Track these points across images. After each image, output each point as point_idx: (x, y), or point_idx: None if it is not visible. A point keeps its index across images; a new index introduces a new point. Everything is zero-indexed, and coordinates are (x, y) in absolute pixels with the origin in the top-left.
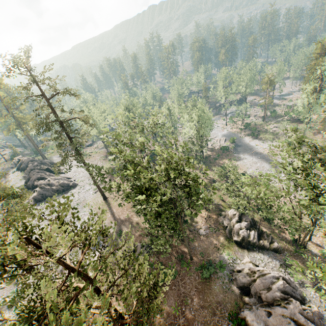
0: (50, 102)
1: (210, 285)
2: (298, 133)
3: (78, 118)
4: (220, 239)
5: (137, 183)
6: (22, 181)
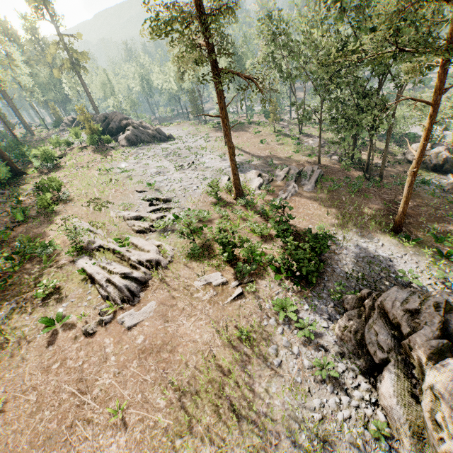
0: None
1: (417, 194)
2: None
3: None
4: (408, 168)
5: None
6: None
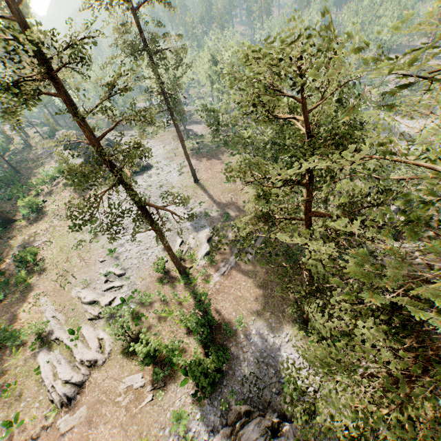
0: (140, 14)
1: None
2: None
3: (170, 50)
4: None
5: (267, 140)
6: (77, 160)
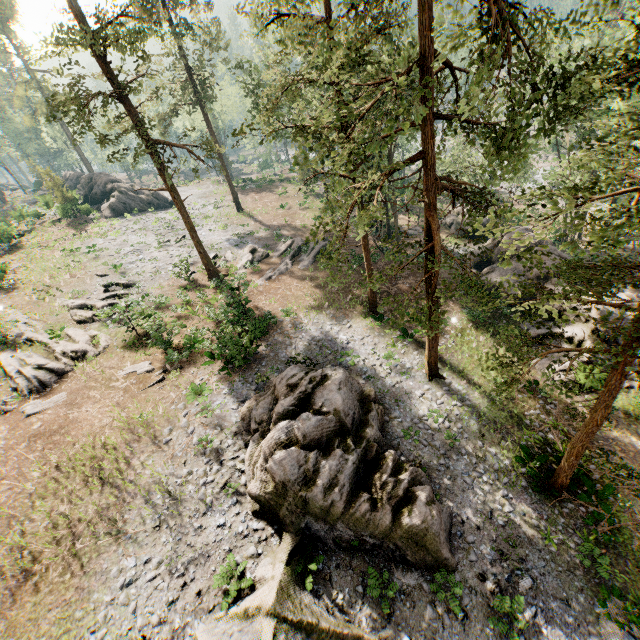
0: None
1: None
2: (571, 133)
3: (197, 28)
4: (442, 236)
5: None
6: None
